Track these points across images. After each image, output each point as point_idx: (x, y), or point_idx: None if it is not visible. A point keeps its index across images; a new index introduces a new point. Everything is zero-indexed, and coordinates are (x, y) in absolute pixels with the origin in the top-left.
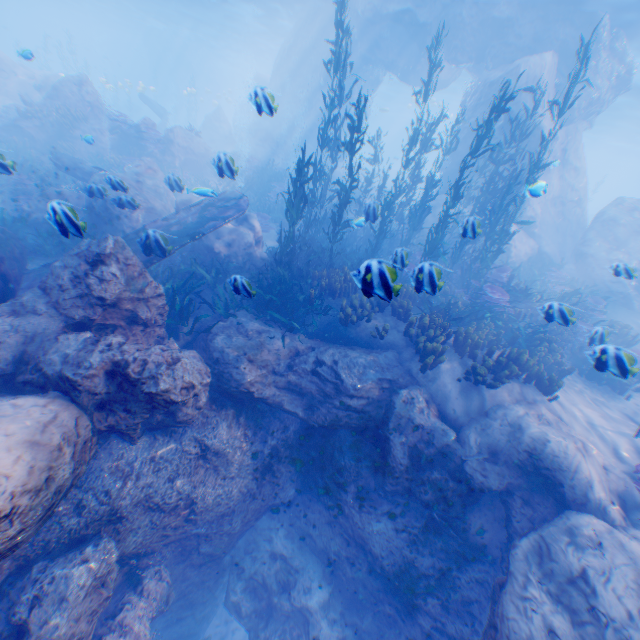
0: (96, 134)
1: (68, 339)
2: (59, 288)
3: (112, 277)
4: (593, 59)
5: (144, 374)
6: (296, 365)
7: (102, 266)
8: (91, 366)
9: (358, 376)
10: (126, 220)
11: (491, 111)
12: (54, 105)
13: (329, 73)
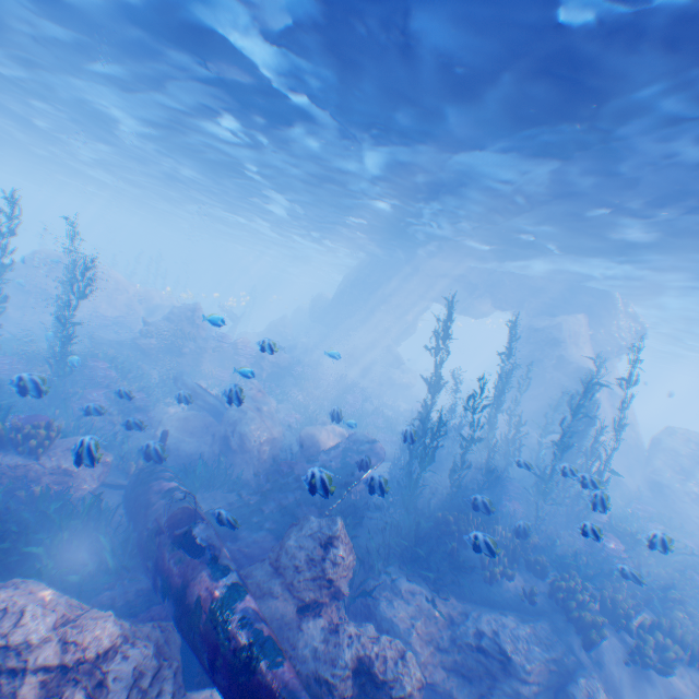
0: (200, 349)
1: (309, 627)
2: (292, 566)
3: (338, 556)
4: (614, 319)
5: (387, 673)
6: (458, 637)
7: (328, 544)
8: (347, 665)
9: (525, 654)
10: (255, 450)
11: (583, 391)
12: (168, 324)
13: (438, 342)
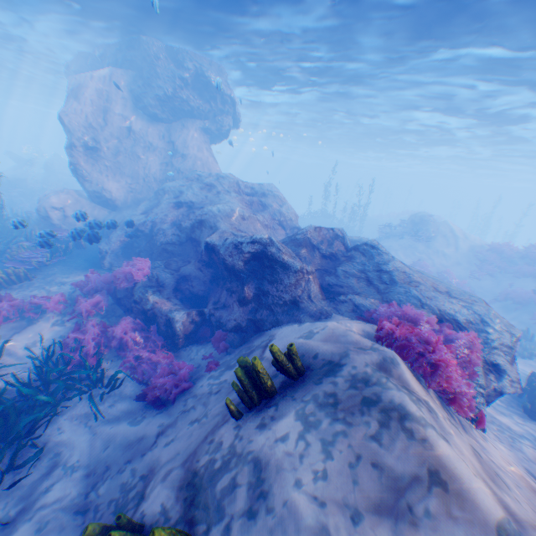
0: None
1: None
2: None
3: None
4: (153, 68)
5: None
6: None
7: None
8: None
9: None
10: None
11: None
12: None
13: None
